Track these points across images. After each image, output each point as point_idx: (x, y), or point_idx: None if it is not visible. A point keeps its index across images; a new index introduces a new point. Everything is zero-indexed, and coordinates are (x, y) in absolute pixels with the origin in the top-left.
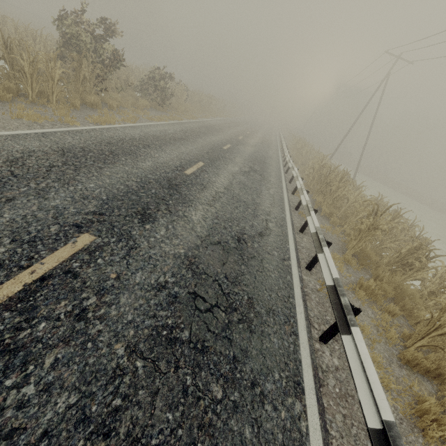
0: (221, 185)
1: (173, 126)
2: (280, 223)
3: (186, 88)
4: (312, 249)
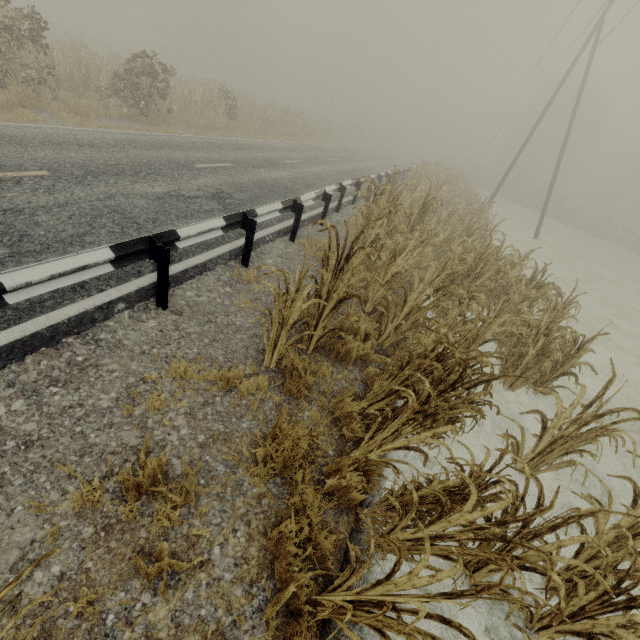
0: (13, 204)
1: (114, 134)
2: (86, 282)
3: (232, 97)
4: (135, 348)
